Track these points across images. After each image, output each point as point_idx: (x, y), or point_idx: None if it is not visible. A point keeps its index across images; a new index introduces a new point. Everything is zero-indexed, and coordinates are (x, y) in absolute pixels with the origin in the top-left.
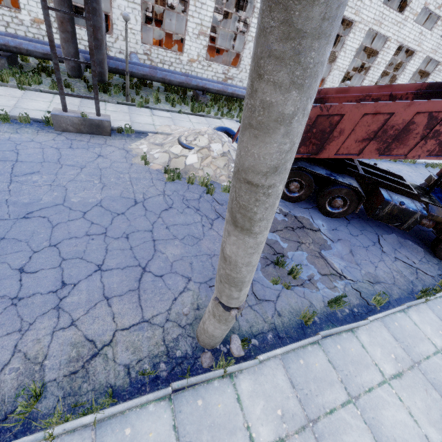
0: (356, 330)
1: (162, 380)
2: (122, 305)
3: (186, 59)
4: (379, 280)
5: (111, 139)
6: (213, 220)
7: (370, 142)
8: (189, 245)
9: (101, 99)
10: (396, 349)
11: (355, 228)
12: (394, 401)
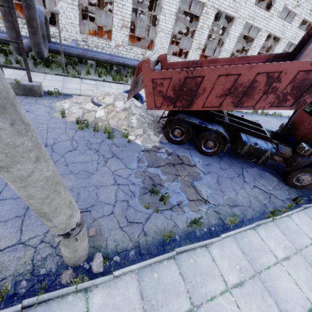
0: (209, 246)
1: (19, 296)
2: (4, 229)
3: (113, 44)
4: (237, 204)
5: (41, 99)
6: (108, 159)
7: (226, 97)
8: (81, 178)
9: (43, 72)
10: (241, 261)
11: (225, 164)
12: (231, 308)
